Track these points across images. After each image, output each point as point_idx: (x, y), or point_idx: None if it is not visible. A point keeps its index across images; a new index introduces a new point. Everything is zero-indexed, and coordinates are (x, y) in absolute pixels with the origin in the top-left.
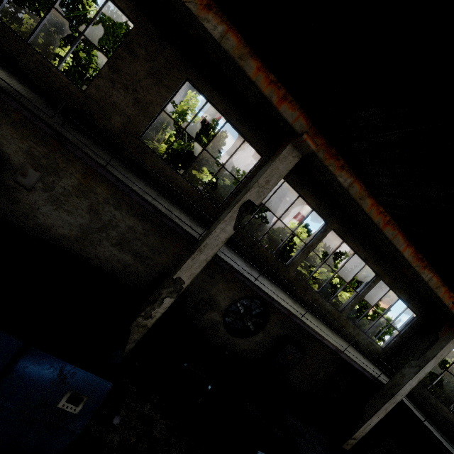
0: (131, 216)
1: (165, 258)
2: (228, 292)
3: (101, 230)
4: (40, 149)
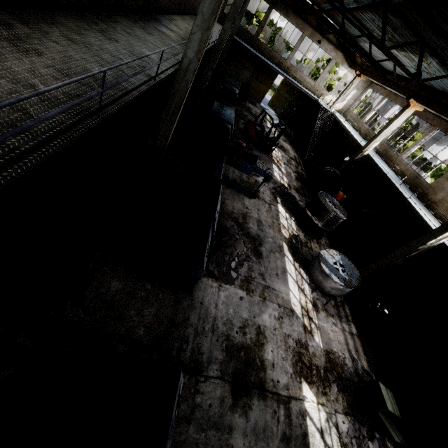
0: None
1: None
2: None
3: None
4: None
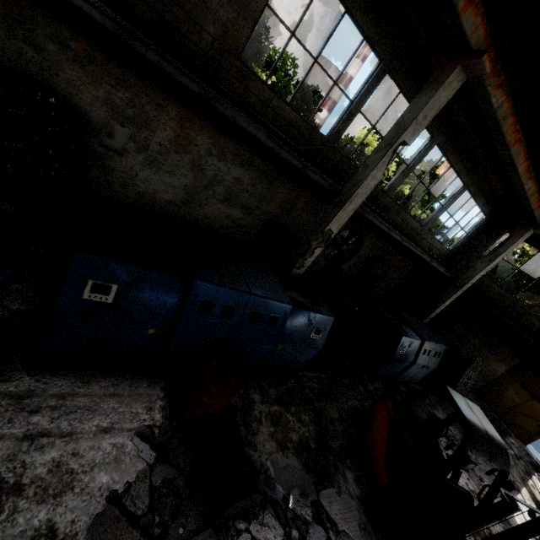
0: (237, 166)
1: (272, 206)
2: None
3: (206, 188)
4: (120, 95)
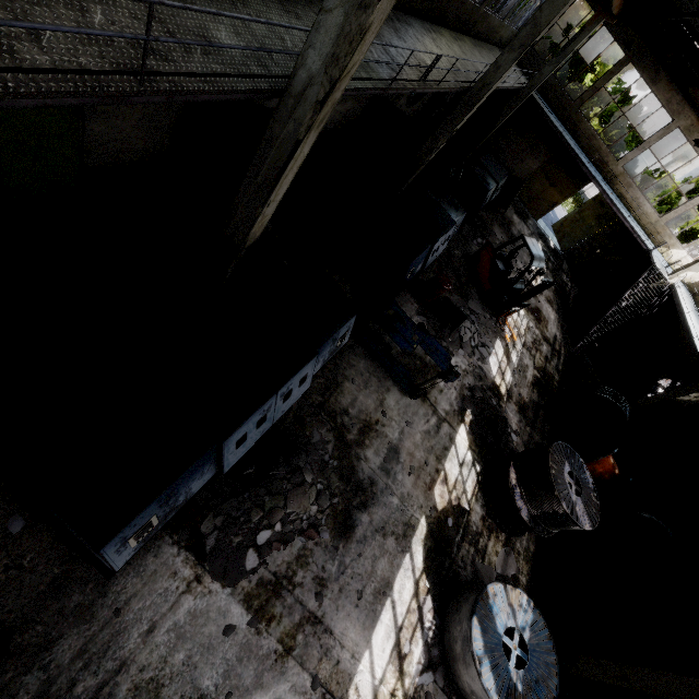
0: None
1: None
2: None
3: None
4: None
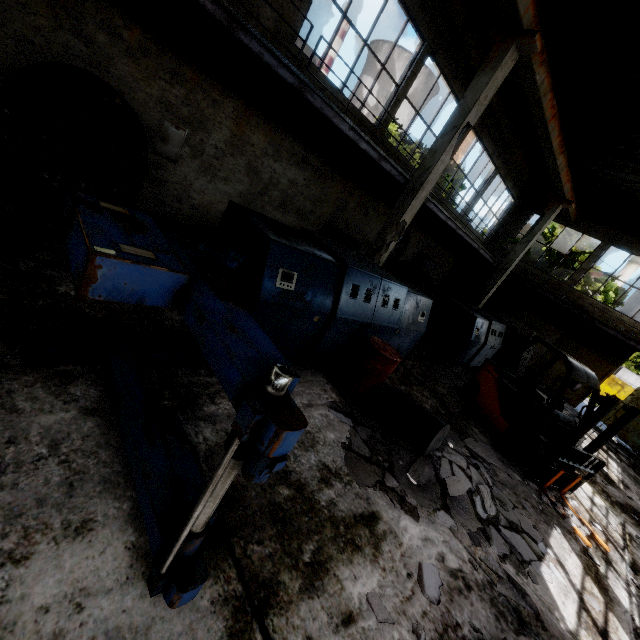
0: (292, 166)
1: (326, 208)
2: (379, 227)
3: (262, 194)
4: (175, 91)
